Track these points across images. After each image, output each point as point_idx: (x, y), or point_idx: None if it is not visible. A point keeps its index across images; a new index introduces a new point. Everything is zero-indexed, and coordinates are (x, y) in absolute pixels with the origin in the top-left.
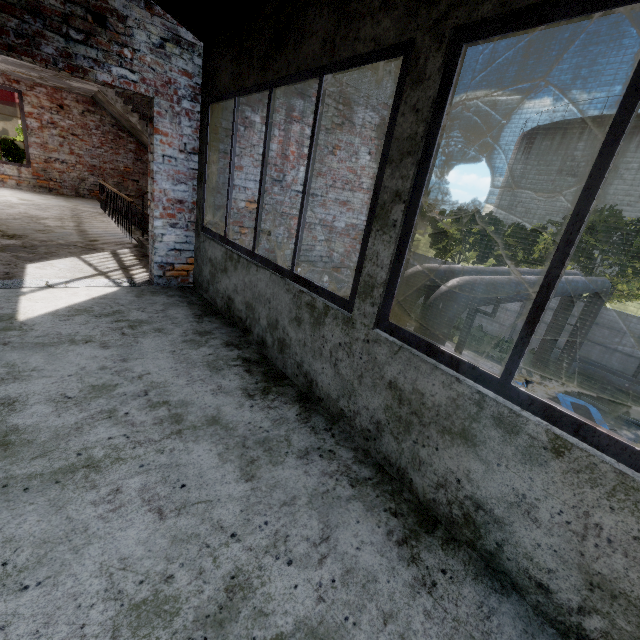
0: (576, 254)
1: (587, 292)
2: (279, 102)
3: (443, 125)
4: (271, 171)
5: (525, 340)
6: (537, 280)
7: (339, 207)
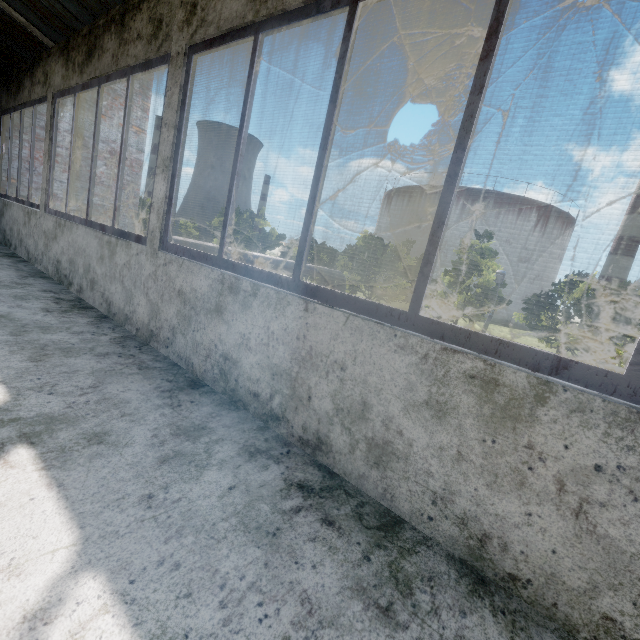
0: (359, 267)
1: (313, 274)
2: (27, 130)
3: (2, 135)
4: (25, 164)
5: (8, 183)
6: (241, 251)
7: (86, 192)
